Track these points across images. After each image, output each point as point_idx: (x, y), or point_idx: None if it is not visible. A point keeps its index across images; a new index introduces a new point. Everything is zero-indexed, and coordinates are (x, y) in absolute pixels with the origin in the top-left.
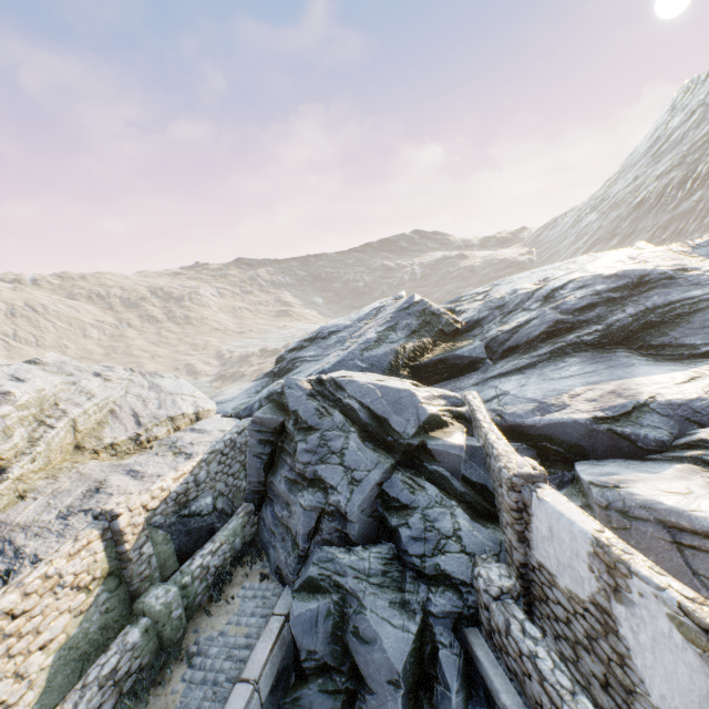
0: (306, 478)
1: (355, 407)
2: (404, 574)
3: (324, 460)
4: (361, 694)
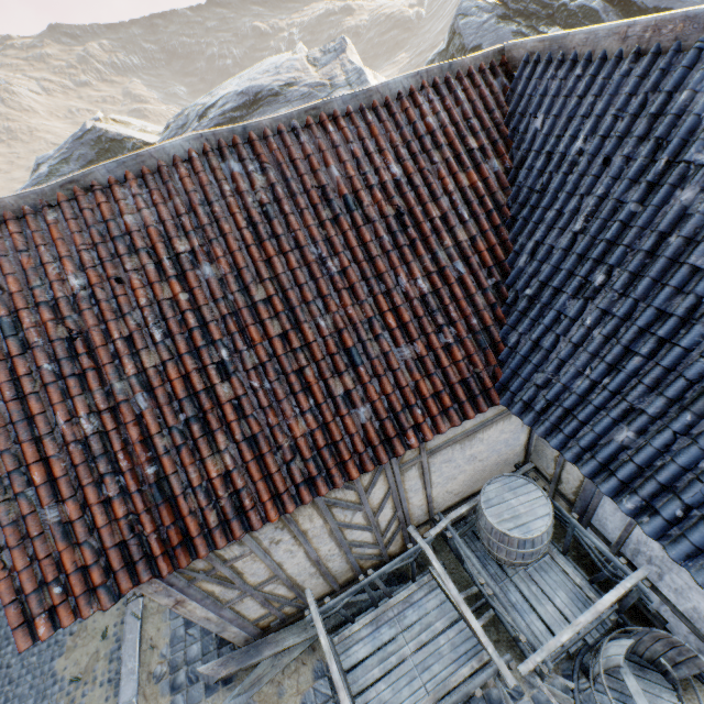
0: None
1: None
2: None
3: None
4: None
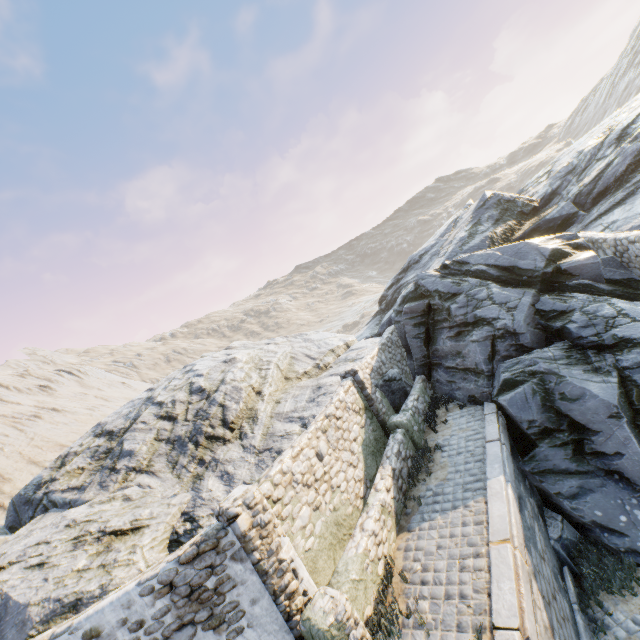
0: (468, 323)
1: (483, 269)
2: (585, 354)
3: (477, 307)
4: (586, 439)
